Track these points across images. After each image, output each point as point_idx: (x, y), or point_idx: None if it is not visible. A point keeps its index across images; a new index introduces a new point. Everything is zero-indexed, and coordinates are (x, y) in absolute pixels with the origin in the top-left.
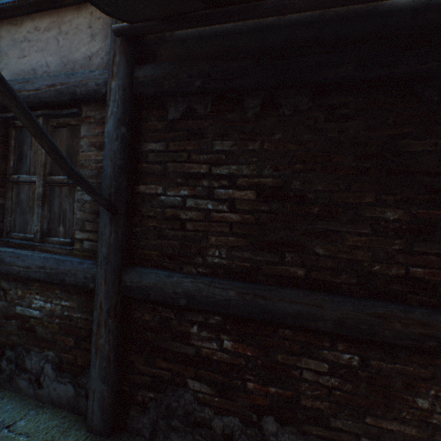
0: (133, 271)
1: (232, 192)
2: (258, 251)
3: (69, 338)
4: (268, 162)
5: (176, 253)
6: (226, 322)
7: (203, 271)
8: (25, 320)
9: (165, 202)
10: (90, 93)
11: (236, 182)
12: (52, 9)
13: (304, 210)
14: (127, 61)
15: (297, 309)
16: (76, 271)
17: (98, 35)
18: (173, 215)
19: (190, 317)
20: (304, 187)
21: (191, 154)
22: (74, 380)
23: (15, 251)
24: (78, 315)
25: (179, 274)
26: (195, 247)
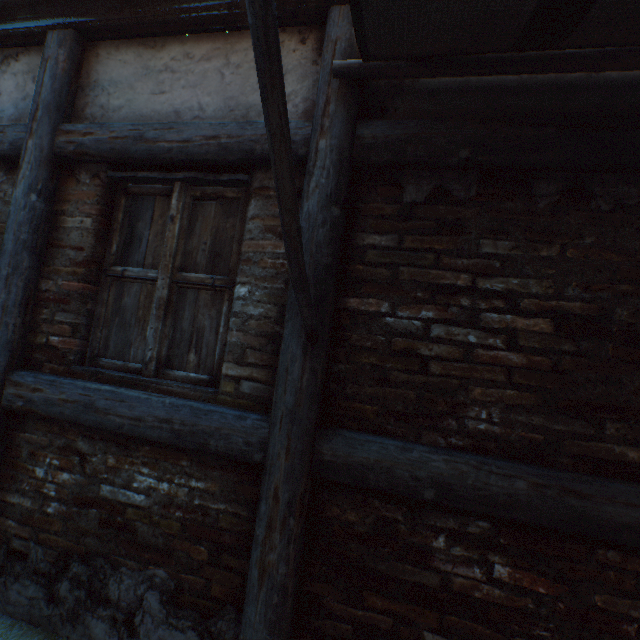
0: (337, 436)
1: (511, 319)
2: (557, 415)
3: (198, 547)
4: (573, 277)
5: (409, 410)
6: (498, 533)
7: (458, 442)
8: (116, 510)
9: (392, 326)
10: None
11: (517, 304)
12: (216, 32)
13: (637, 355)
14: (348, 113)
15: (639, 517)
16: (229, 430)
17: (291, 73)
18: (407, 348)
19: (432, 520)
20: (635, 320)
21: (440, 256)
22: (201, 623)
23: (115, 389)
24: (220, 506)
25: (421, 446)
26: (444, 402)
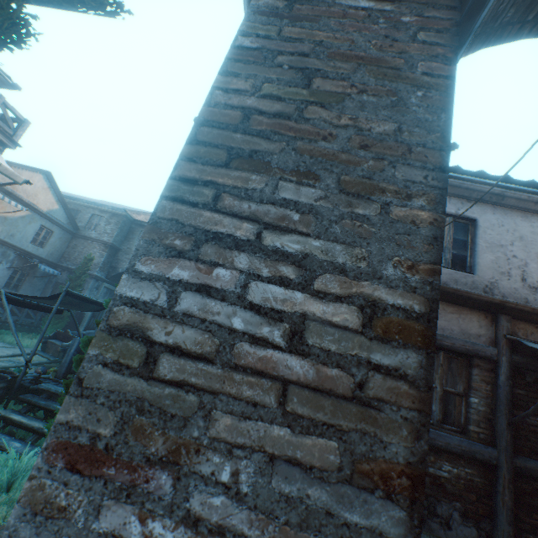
0: (520, 457)
1: None
2: None
3: (471, 494)
4: None
5: (537, 450)
6: None
7: None
8: (436, 478)
9: (528, 421)
10: (487, 356)
11: None
12: (454, 304)
13: None
14: (509, 350)
15: None
16: (482, 451)
17: (483, 327)
18: (533, 429)
19: None
20: None
21: None
22: (475, 524)
23: (435, 430)
24: (477, 479)
25: None
26: None
